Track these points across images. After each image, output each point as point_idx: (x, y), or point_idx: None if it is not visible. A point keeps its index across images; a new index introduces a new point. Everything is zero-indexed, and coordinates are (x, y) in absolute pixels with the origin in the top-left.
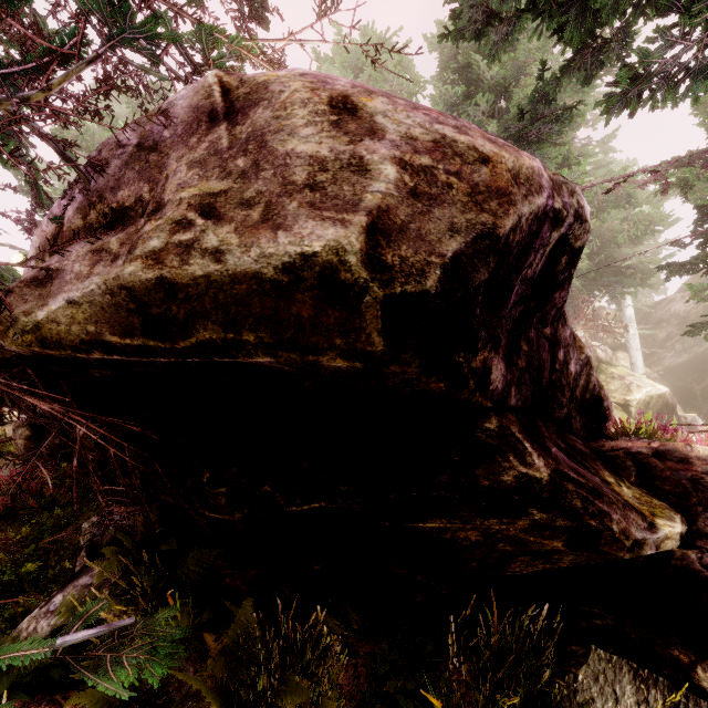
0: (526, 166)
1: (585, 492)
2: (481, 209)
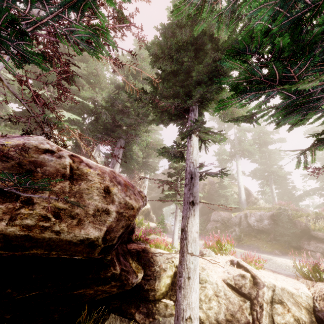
0: (140, 205)
1: (126, 273)
2: (129, 220)
